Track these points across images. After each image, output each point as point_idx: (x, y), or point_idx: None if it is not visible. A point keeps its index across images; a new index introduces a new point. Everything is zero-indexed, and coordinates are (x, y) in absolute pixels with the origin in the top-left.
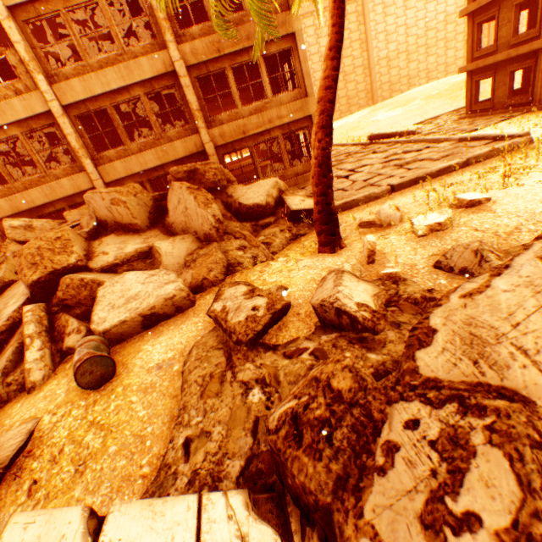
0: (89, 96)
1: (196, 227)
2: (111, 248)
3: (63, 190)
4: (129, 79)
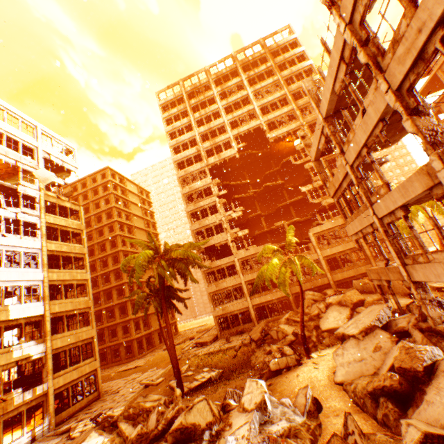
0: (331, 253)
1: (398, 291)
2: (367, 297)
3: (317, 283)
4: (345, 248)
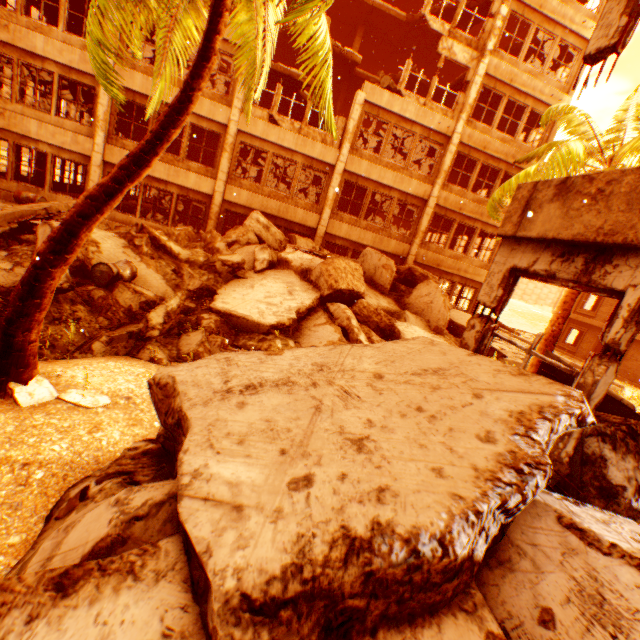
0: (365, 175)
1: (431, 318)
2: (371, 295)
3: (293, 215)
4: (398, 185)
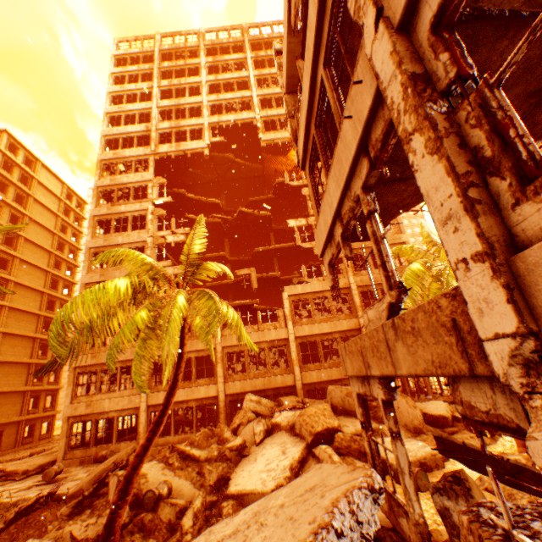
0: (310, 333)
1: (406, 421)
2: (347, 423)
3: (275, 382)
4: (334, 328)
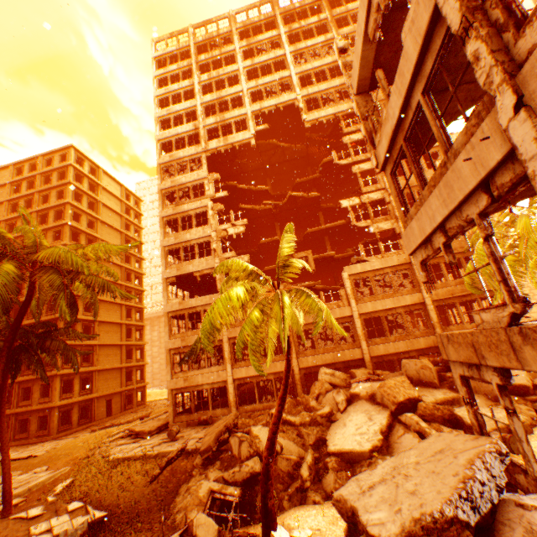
0: (373, 310)
1: (485, 390)
2: (425, 393)
3: (344, 356)
4: (397, 304)
